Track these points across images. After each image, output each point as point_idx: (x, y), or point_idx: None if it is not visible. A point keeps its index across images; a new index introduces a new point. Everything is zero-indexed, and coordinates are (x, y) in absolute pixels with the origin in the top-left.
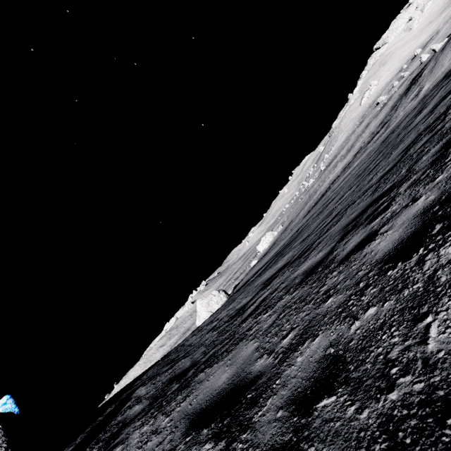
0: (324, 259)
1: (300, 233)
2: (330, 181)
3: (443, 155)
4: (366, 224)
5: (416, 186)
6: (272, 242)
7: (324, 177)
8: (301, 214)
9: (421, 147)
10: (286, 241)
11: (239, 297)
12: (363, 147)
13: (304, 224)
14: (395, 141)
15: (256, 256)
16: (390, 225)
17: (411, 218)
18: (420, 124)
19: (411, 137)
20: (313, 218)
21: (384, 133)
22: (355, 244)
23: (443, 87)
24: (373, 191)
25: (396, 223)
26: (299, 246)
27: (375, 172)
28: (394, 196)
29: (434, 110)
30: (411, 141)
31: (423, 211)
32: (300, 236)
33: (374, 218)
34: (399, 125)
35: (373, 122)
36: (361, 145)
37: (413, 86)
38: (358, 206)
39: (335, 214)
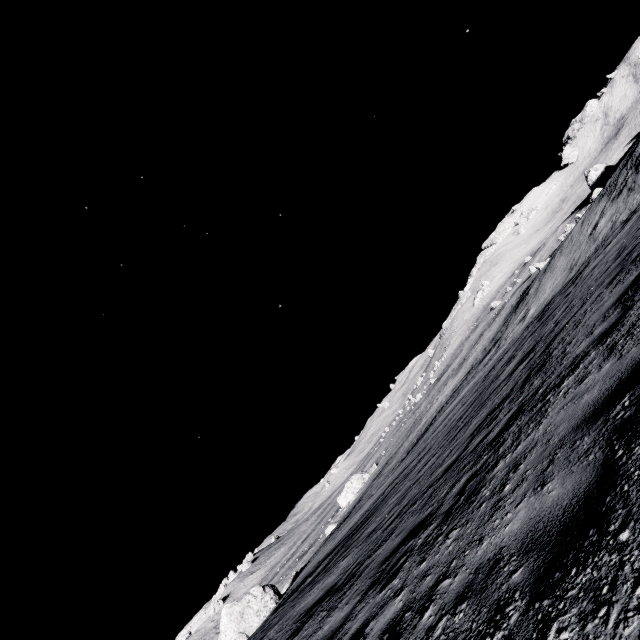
0: (336, 632)
1: (380, 506)
2: (438, 407)
3: (451, 510)
4: (380, 587)
5: (419, 554)
6: (360, 492)
7: (432, 397)
8: (401, 453)
9: (470, 454)
10: (369, 506)
11: (270, 631)
12: (475, 367)
13: (393, 482)
14: (484, 395)
15: (337, 514)
16: (374, 624)
17: (378, 633)
18: (499, 389)
19: (487, 409)
20: (400, 481)
21: (493, 357)
22: (354, 630)
23: (531, 334)
24: (426, 499)
25: (374, 627)
26: (359, 550)
27: (452, 447)
28: (412, 549)
29: (511, 377)
30: (482, 419)
31: (384, 629)
32: (375, 516)
33: (386, 583)
34: (501, 360)
35: (486, 333)
36: (473, 362)
37: (521, 303)
38: (408, 522)
39: (403, 506)
